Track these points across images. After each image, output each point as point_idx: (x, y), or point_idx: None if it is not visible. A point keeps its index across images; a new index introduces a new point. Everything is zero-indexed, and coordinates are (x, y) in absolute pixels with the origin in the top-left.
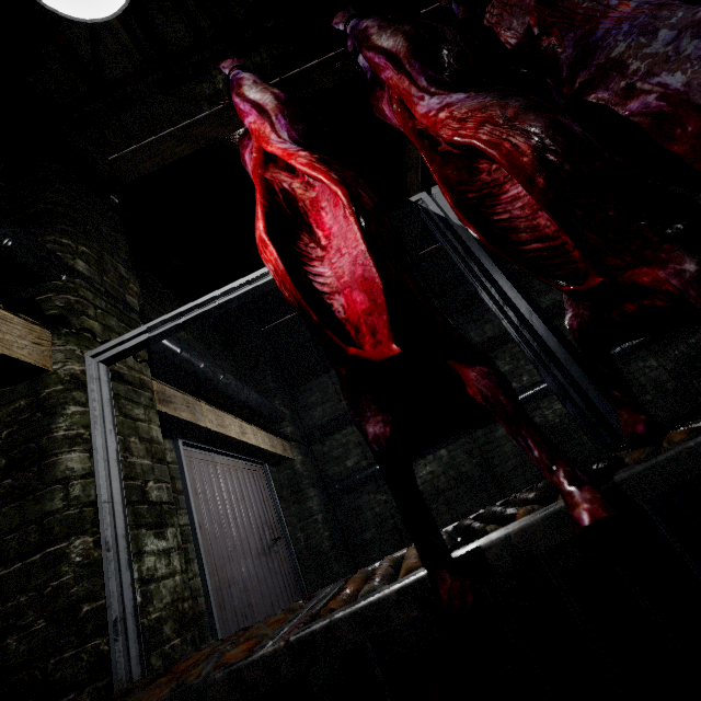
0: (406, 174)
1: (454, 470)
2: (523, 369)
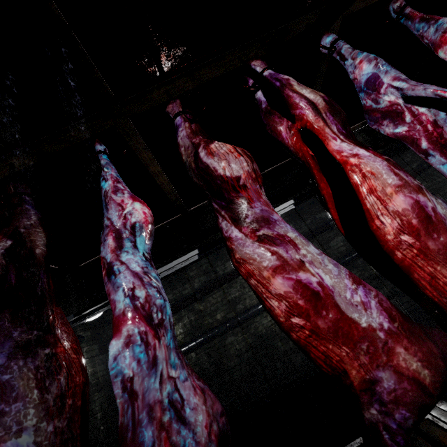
0: (155, 179)
1: (198, 367)
2: (246, 295)
